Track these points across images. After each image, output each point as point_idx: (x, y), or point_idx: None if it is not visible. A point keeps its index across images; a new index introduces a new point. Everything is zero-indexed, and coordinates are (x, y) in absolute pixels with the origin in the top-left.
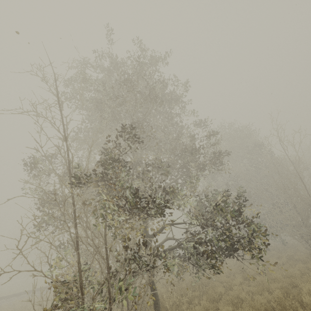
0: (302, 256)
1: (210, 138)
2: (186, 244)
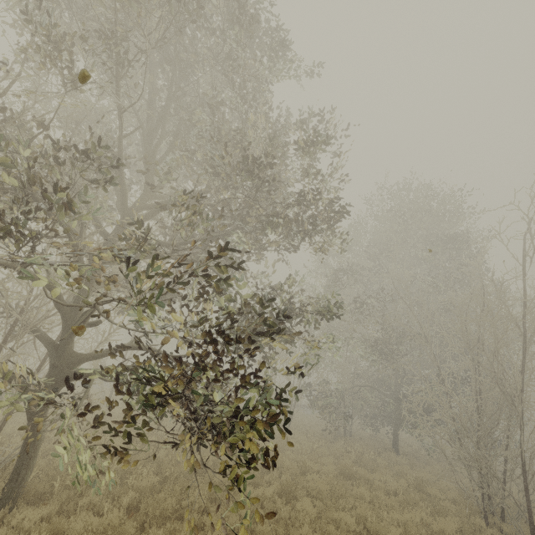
0: (444, 494)
1: (308, 151)
2: (121, 375)
